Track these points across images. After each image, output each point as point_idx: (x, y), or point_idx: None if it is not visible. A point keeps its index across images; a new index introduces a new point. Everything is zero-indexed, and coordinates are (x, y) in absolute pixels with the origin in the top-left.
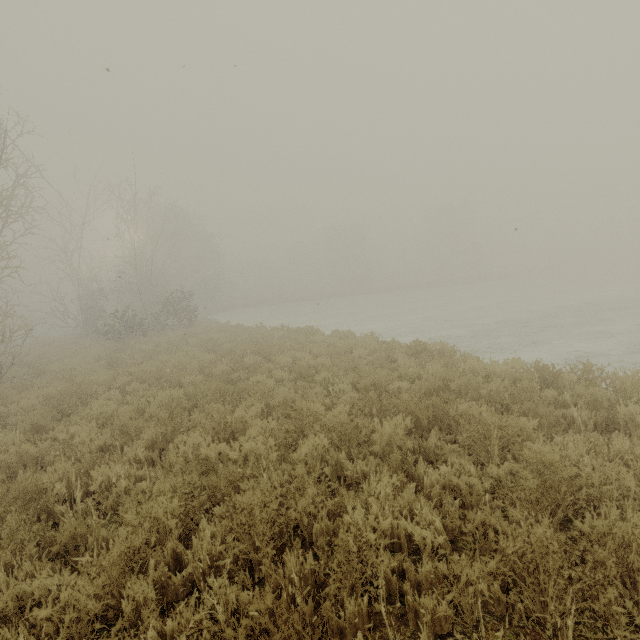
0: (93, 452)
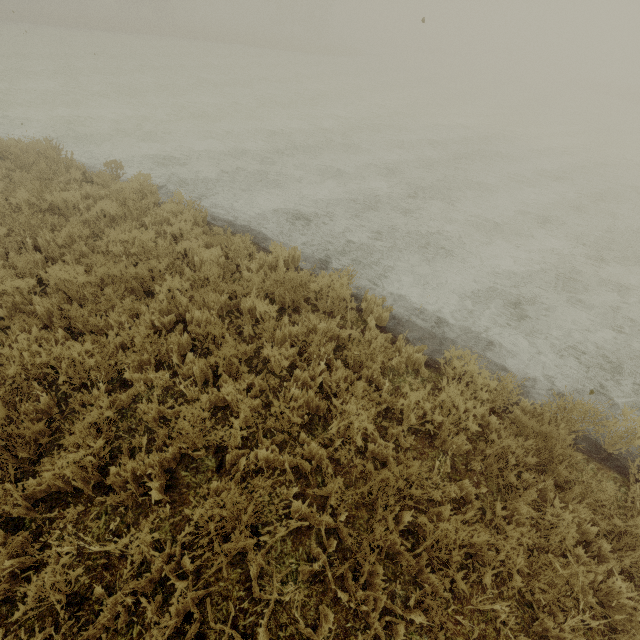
0: None
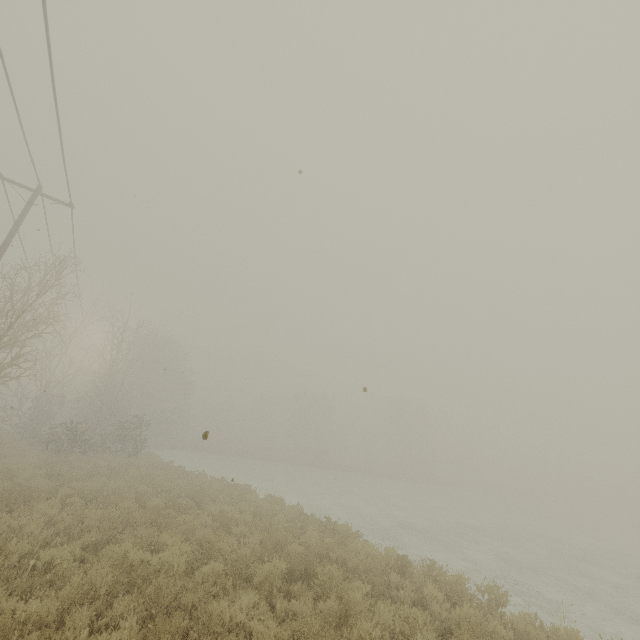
0: (44, 539)
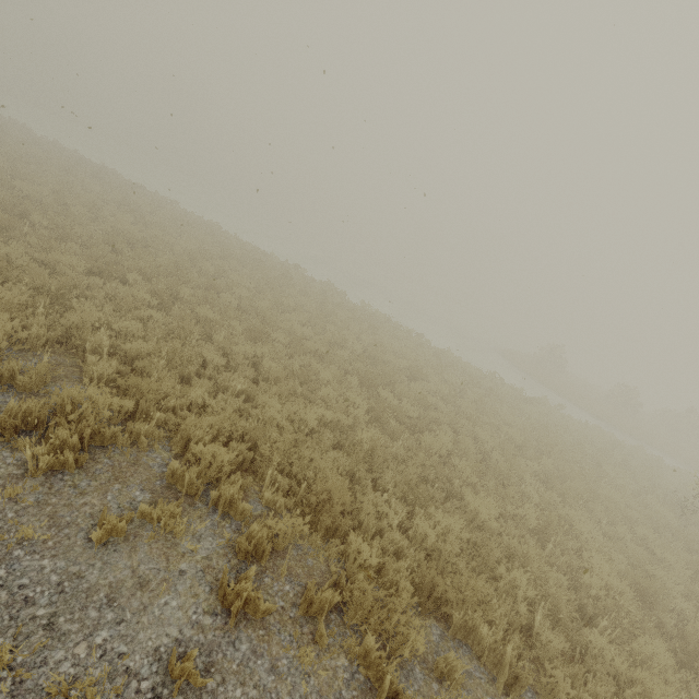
0: None
